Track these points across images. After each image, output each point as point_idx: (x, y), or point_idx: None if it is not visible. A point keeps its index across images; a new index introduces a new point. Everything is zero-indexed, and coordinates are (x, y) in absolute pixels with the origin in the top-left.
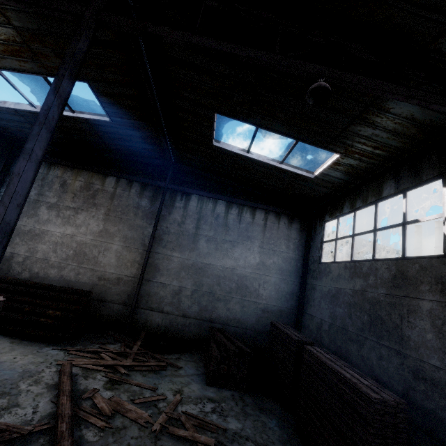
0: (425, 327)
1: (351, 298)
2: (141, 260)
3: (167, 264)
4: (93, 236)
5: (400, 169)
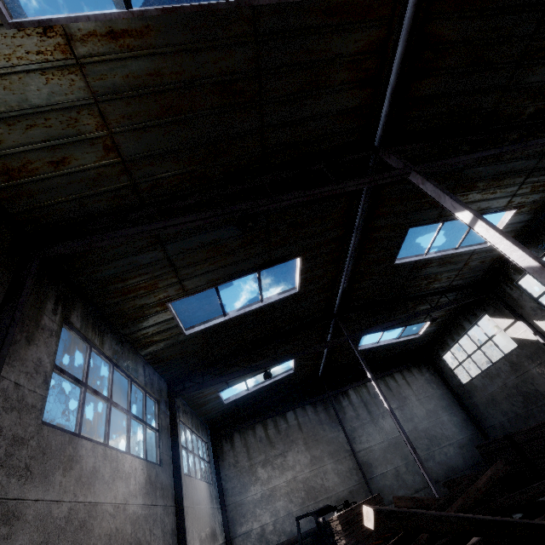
0: (543, 381)
1: (503, 393)
2: (353, 465)
3: (373, 455)
4: (308, 468)
5: (463, 314)
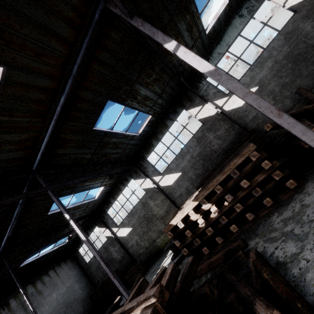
0: (114, 253)
1: None
2: None
3: None
4: None
5: (88, 227)
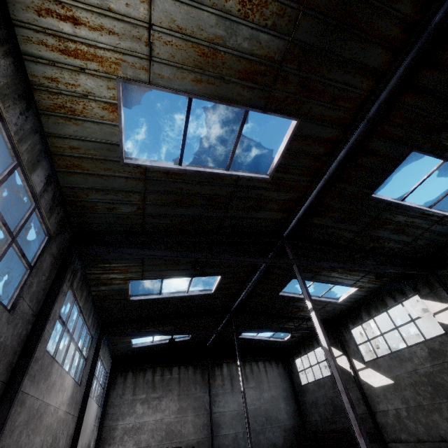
0: None
1: (323, 400)
2: (207, 422)
3: (223, 418)
4: (174, 415)
5: (316, 336)
